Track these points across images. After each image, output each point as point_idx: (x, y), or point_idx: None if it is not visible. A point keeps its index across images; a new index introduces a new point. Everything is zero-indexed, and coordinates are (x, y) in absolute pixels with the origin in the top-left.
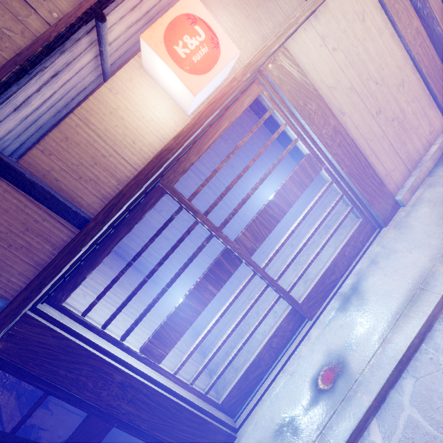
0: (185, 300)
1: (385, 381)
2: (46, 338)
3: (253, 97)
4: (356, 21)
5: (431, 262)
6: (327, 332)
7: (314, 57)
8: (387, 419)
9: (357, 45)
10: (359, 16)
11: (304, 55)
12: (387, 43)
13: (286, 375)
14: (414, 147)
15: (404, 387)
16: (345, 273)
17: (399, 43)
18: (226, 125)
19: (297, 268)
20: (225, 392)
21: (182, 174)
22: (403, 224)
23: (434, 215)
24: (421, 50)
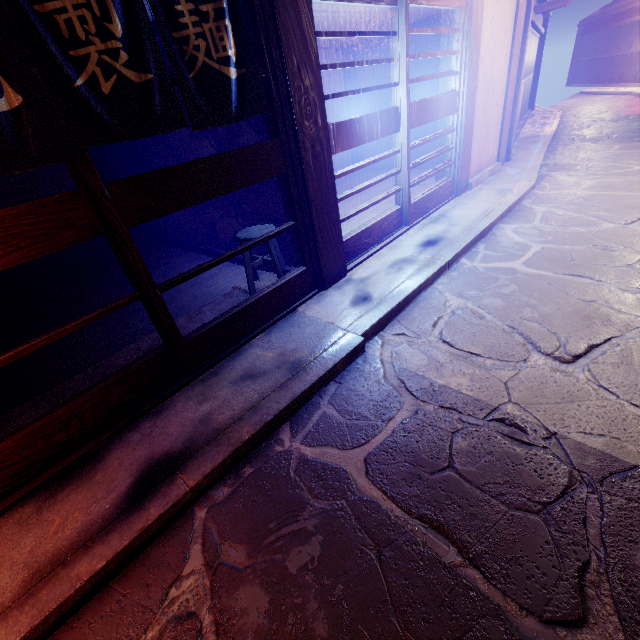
0: (365, 118)
1: (473, 238)
2: (302, 9)
3: (460, 6)
4: (503, 32)
5: (493, 205)
6: (423, 230)
7: (486, 25)
8: (471, 256)
9: (498, 49)
10: (505, 31)
11: (484, 16)
12: (504, 69)
13: (390, 248)
14: (484, 157)
15: (479, 247)
16: (433, 209)
17: (506, 77)
18: (444, 4)
19: (380, 212)
20: (343, 239)
21: (416, 2)
22: (472, 195)
23: (491, 193)
24: (510, 95)
